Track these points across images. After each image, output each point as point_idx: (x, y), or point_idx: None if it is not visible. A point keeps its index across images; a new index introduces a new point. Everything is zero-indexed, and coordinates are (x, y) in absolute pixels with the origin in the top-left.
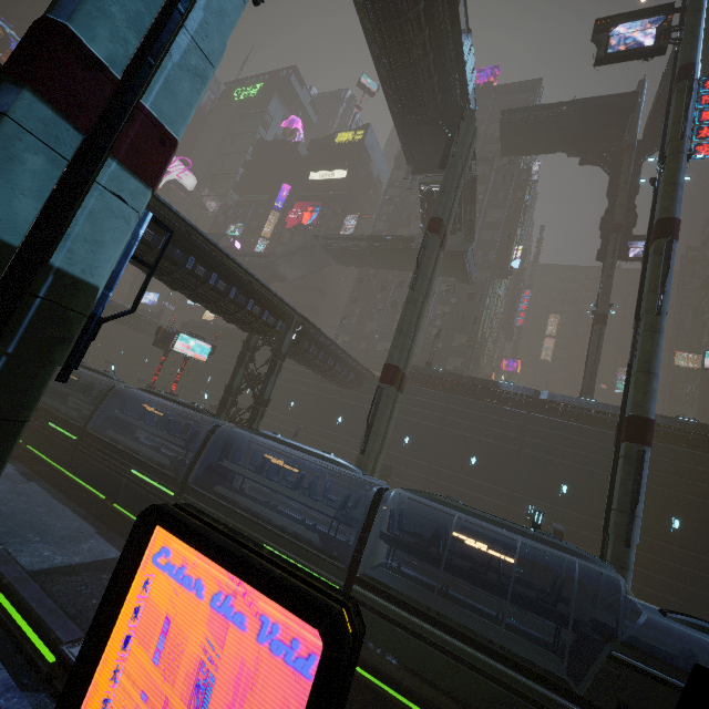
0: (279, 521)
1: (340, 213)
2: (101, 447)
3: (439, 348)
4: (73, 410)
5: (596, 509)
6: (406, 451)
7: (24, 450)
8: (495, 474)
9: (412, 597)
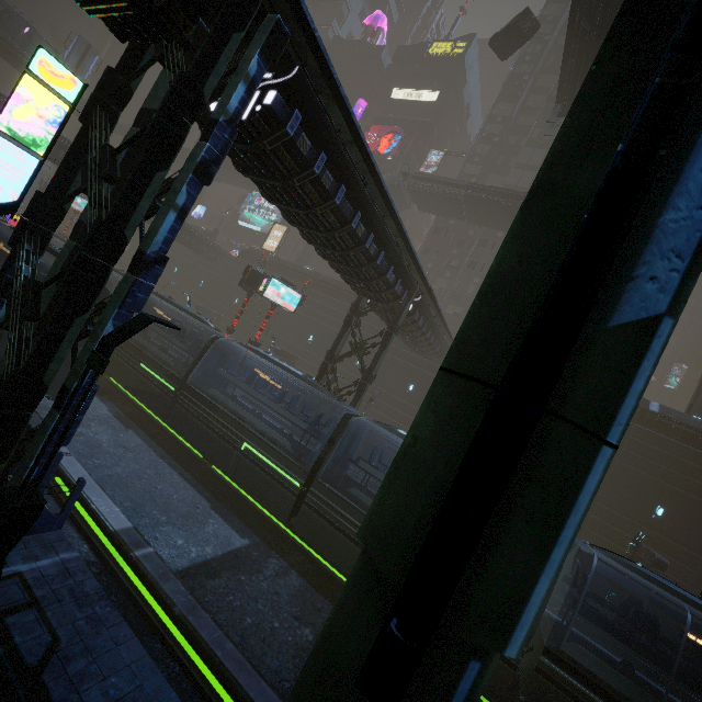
0: None
1: (422, 145)
2: (205, 407)
3: None
4: (158, 348)
5: (693, 539)
6: None
7: (108, 382)
8: None
9: (629, 698)
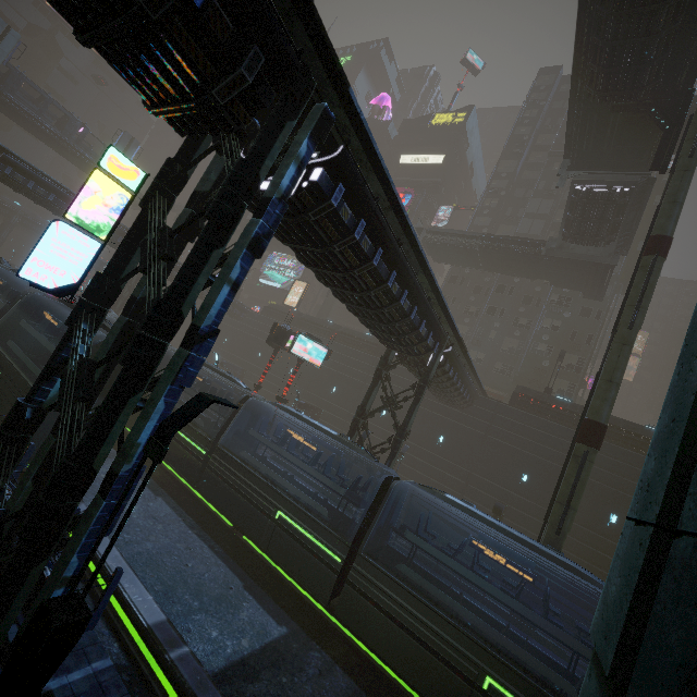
0: (505, 644)
1: (431, 202)
2: (237, 471)
3: (544, 367)
4: None
5: None
6: (522, 490)
7: None
8: None
9: None
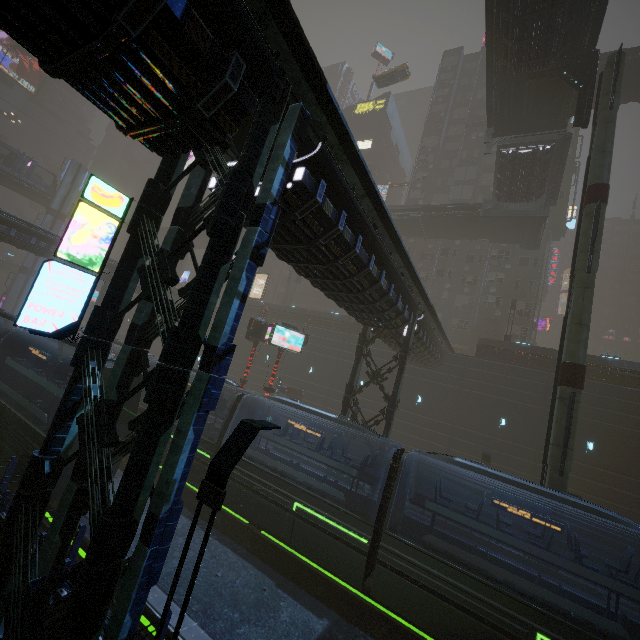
0: (547, 597)
1: None
2: (245, 469)
3: (497, 316)
4: None
5: None
6: (503, 434)
7: None
8: (622, 462)
9: None
